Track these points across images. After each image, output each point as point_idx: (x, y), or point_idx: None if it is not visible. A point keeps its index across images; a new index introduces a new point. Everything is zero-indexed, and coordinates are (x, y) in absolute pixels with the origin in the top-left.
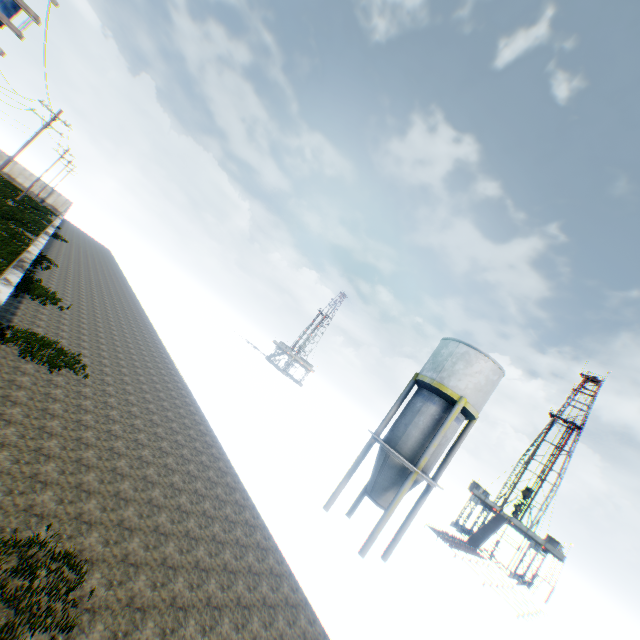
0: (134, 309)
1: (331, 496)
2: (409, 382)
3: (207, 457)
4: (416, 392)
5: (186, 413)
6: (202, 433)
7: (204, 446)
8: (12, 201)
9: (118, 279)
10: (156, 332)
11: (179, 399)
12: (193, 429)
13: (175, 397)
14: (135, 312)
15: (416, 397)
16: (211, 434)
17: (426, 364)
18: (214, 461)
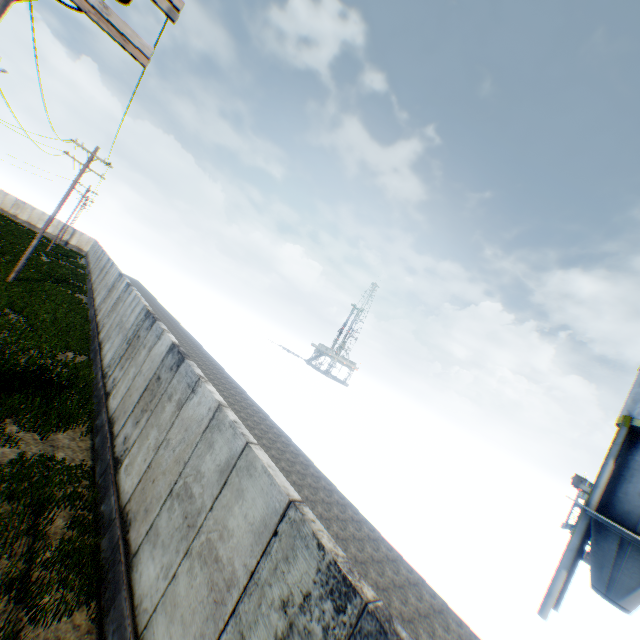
0: (203, 359)
1: (546, 598)
2: (618, 430)
3: (437, 621)
4: (633, 443)
5: (355, 529)
6: (392, 562)
7: (416, 594)
8: (44, 255)
9: (167, 320)
10: (238, 385)
11: (332, 502)
12: (384, 561)
13: (328, 502)
14: (207, 363)
15: (639, 452)
16: (396, 554)
17: (639, 403)
18: (446, 624)
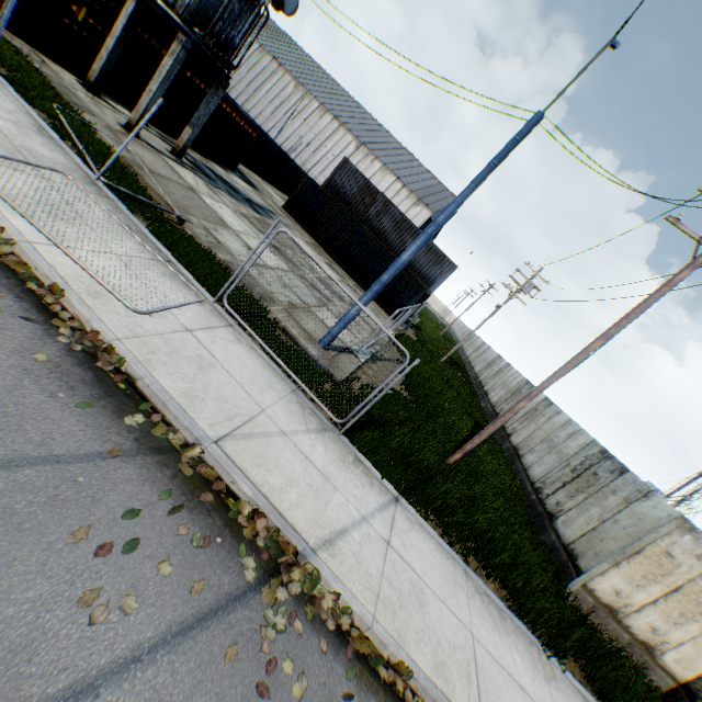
0: None
1: None
2: None
3: None
4: None
5: None
6: None
7: None
8: None
9: None
10: None
11: None
12: None
13: None
14: None
15: None
16: None
17: None
18: None
